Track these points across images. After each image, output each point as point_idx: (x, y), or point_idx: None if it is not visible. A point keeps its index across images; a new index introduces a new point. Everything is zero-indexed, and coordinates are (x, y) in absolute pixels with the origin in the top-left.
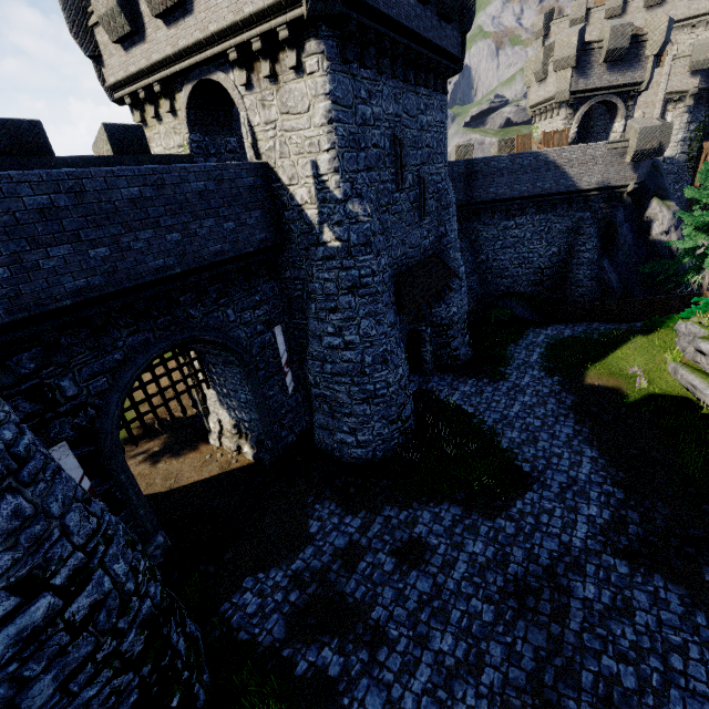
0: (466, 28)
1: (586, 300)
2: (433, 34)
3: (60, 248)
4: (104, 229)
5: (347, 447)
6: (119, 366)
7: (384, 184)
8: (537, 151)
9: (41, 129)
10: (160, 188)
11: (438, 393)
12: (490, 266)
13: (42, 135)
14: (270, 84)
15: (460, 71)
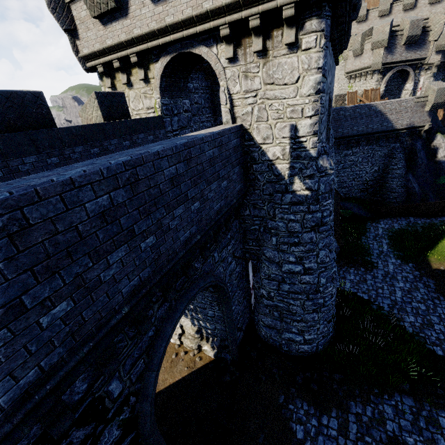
0: (354, 17)
1: (398, 201)
2: None
3: (118, 251)
4: (151, 216)
5: (294, 343)
6: (151, 341)
7: None
8: (370, 103)
9: (43, 99)
10: (188, 162)
11: None
12: None
13: (44, 106)
14: (257, 58)
15: (346, 49)
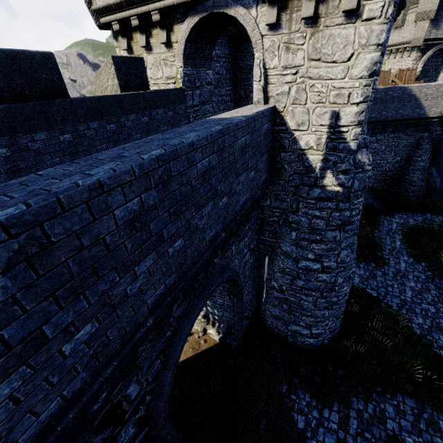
0: None
1: (415, 195)
2: None
3: (145, 260)
4: (181, 217)
5: (300, 336)
6: (168, 341)
7: None
8: (405, 86)
9: (54, 62)
10: (221, 152)
11: None
12: None
13: (55, 71)
14: (305, 26)
15: None
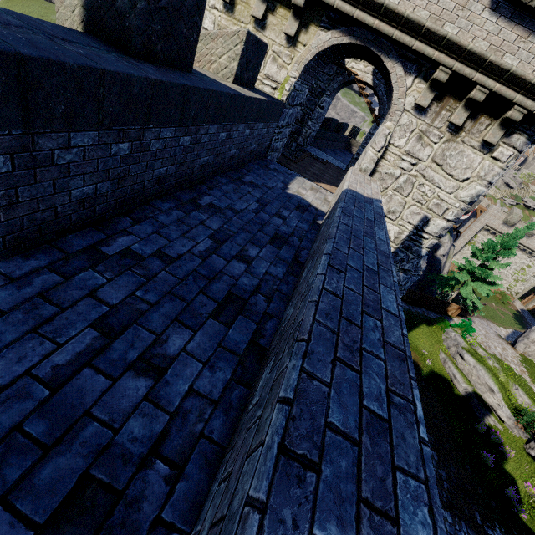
0: None
1: None
2: None
3: None
4: None
5: None
6: None
7: None
8: None
9: (201, 14)
10: None
11: None
12: None
13: (197, 27)
14: (446, 129)
15: None
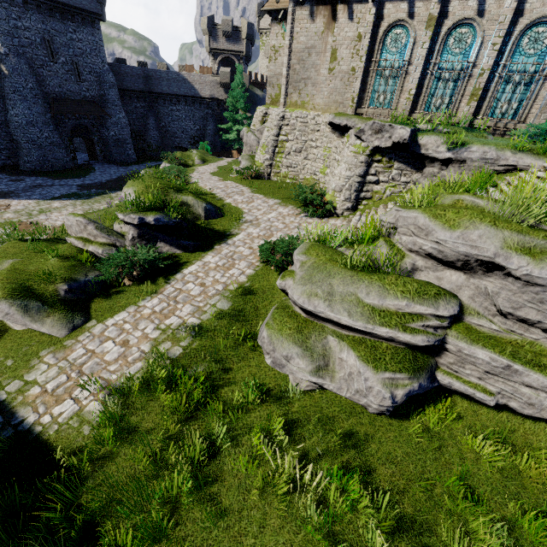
0: (100, 1)
1: None
2: (68, 1)
3: None
4: None
5: (25, 163)
6: None
7: (38, 56)
8: (178, 72)
9: None
10: None
11: (93, 165)
12: (168, 130)
13: None
14: None
15: (103, 20)
